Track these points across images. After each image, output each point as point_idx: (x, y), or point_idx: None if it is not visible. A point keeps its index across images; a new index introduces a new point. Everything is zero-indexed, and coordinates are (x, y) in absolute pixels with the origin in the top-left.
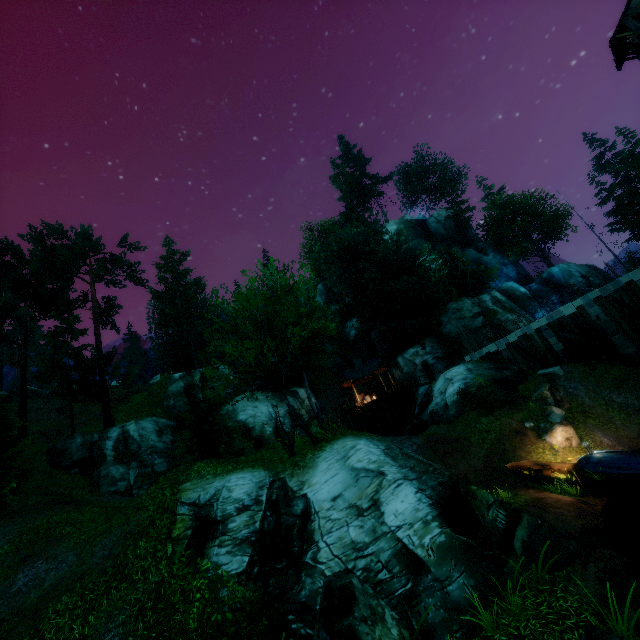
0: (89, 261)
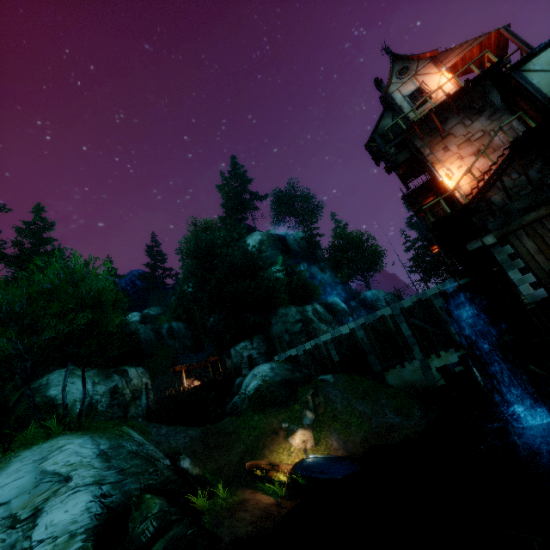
0: None
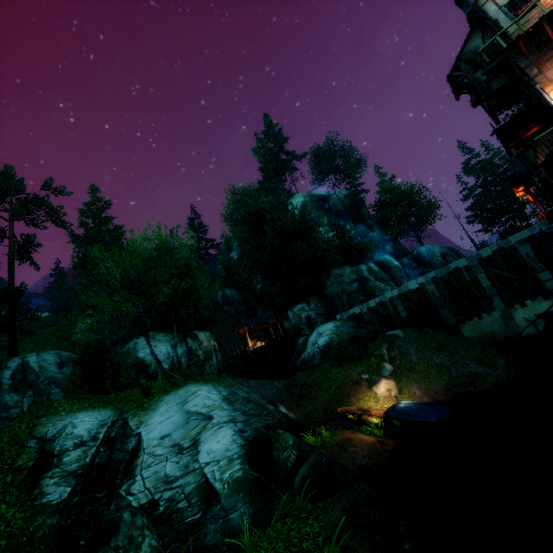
0: (10, 200)
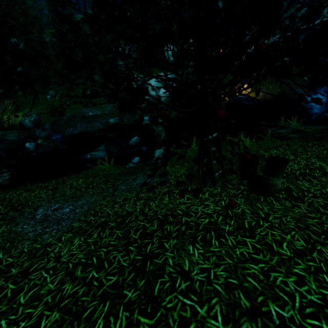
0: None
